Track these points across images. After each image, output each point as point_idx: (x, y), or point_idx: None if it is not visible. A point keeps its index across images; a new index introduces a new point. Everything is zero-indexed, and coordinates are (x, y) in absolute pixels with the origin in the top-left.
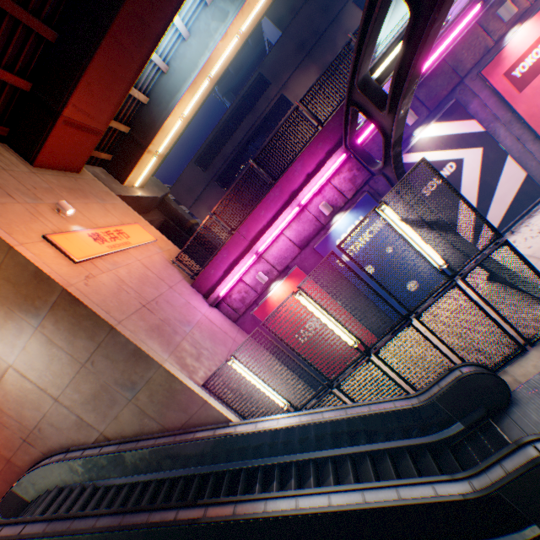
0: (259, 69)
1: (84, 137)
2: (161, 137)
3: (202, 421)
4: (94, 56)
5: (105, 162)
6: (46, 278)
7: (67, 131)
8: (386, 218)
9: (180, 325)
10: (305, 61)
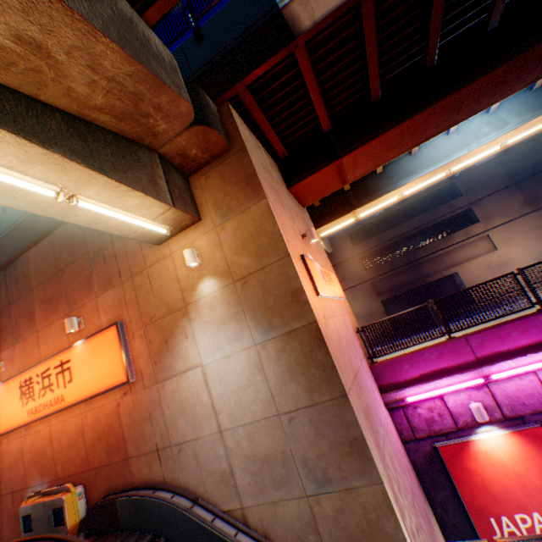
0: (454, 179)
1: (335, 181)
2: (371, 205)
3: None
4: (404, 121)
5: (310, 206)
6: (302, 301)
7: (331, 171)
8: None
9: (376, 420)
10: (511, 187)
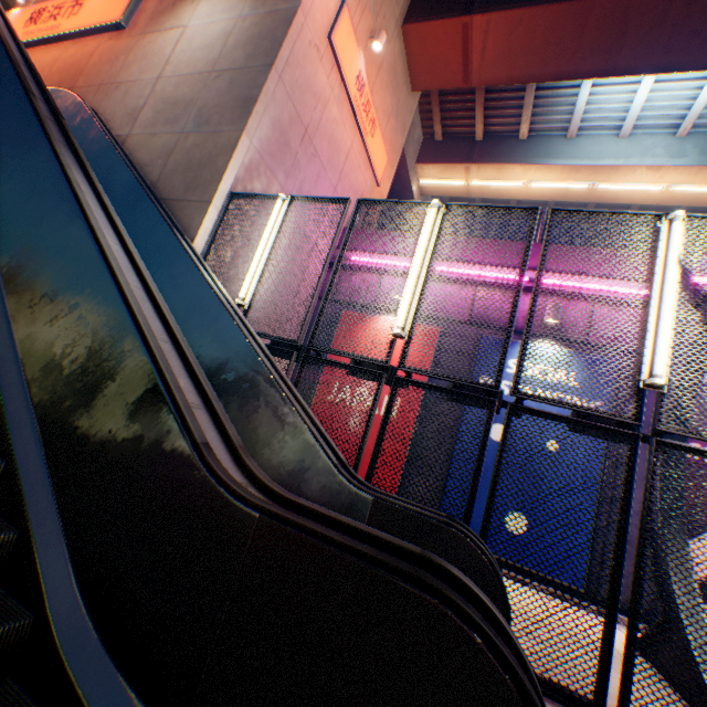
0: None
1: (456, 64)
2: (491, 173)
3: (179, 216)
4: (555, 5)
5: (431, 138)
6: None
7: (456, 36)
8: (664, 238)
9: (297, 187)
10: None
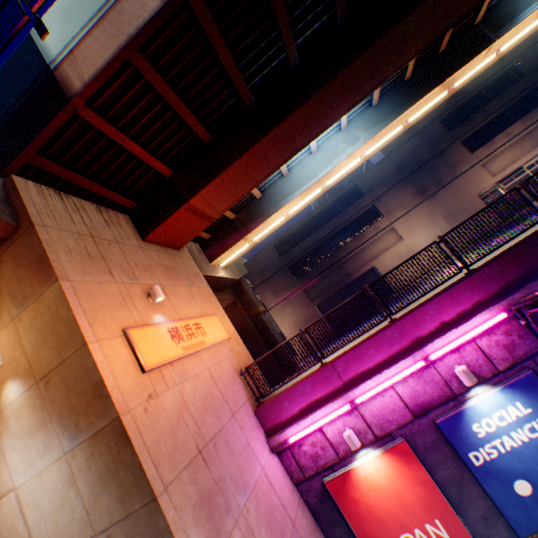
0: (356, 181)
1: (198, 221)
2: (261, 228)
3: None
4: (238, 159)
5: (202, 239)
6: (105, 394)
7: (185, 214)
8: None
9: (234, 491)
10: (403, 181)
